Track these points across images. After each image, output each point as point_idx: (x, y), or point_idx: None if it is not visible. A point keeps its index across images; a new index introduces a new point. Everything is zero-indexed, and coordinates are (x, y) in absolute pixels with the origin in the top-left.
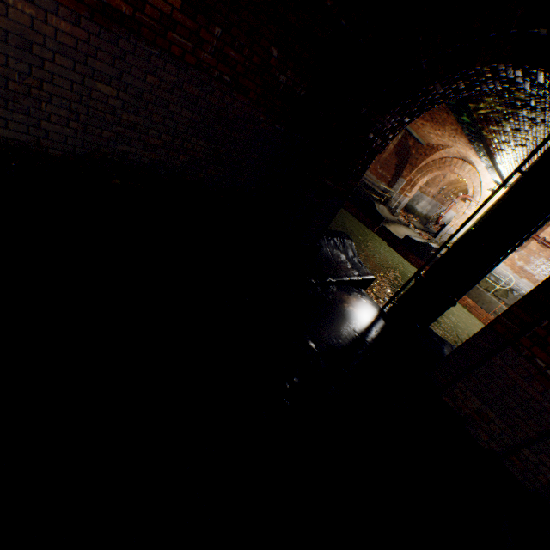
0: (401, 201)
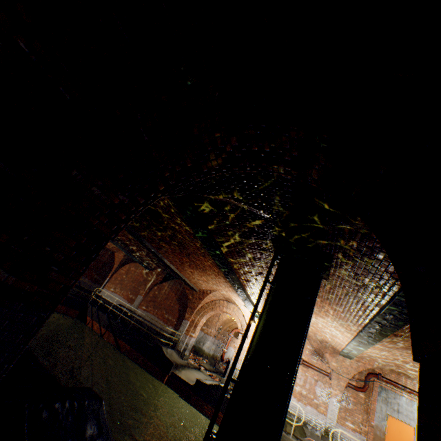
0: (188, 342)
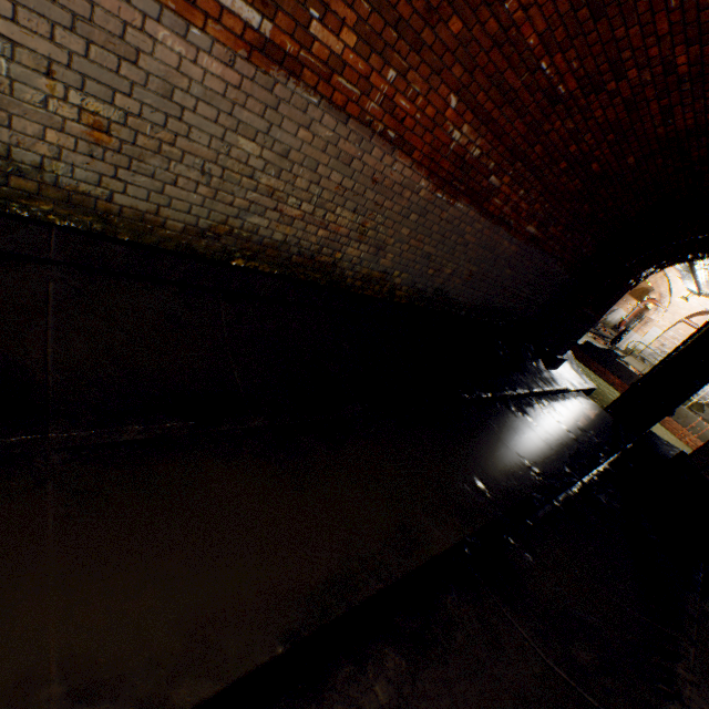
0: None
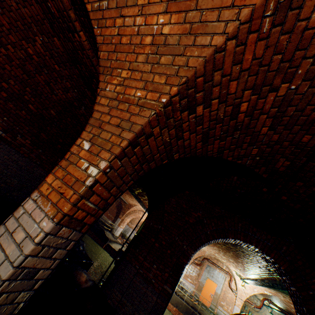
0: (119, 230)
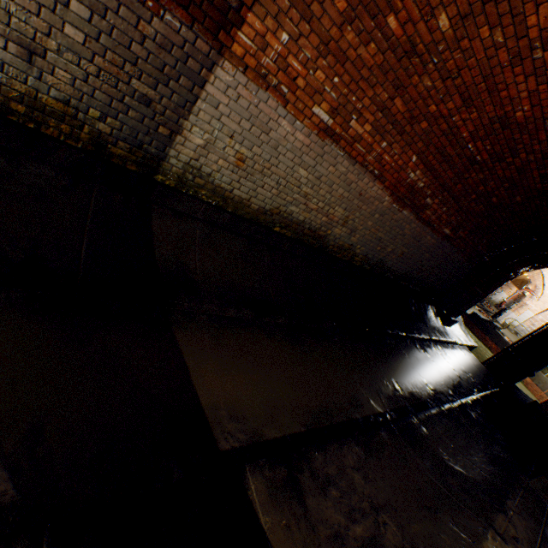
0: None
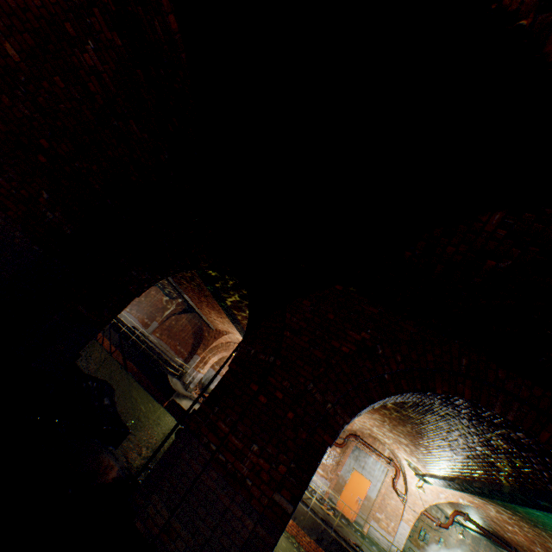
0: (196, 376)
